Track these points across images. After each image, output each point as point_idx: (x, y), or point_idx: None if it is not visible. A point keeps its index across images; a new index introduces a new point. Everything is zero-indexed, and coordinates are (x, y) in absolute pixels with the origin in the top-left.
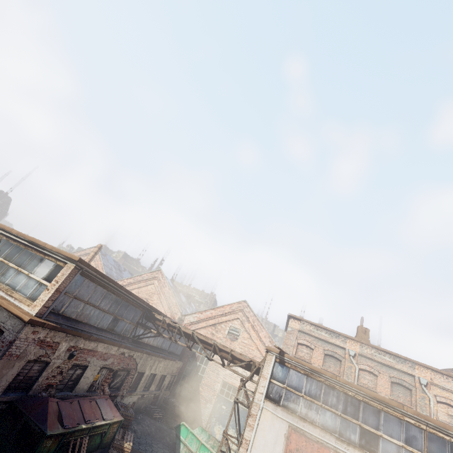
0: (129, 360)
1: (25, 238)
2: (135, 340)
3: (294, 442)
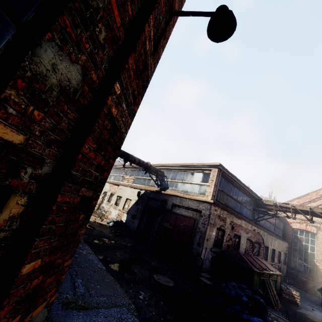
0: (258, 236)
1: (177, 166)
2: (255, 222)
3: None
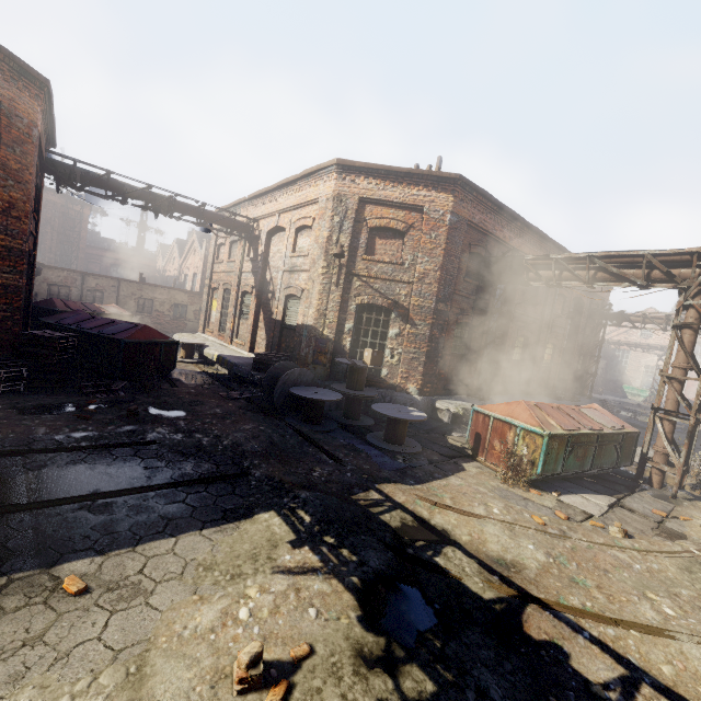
0: None
1: None
2: None
3: (693, 372)
